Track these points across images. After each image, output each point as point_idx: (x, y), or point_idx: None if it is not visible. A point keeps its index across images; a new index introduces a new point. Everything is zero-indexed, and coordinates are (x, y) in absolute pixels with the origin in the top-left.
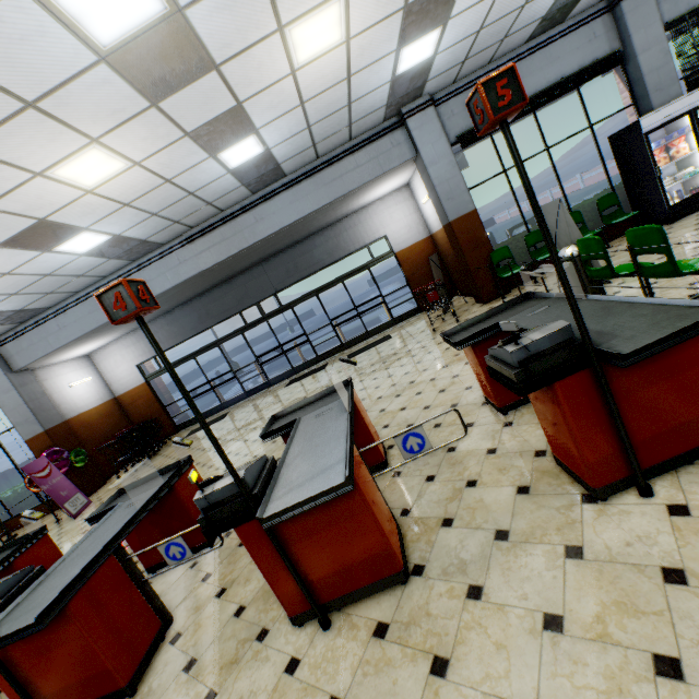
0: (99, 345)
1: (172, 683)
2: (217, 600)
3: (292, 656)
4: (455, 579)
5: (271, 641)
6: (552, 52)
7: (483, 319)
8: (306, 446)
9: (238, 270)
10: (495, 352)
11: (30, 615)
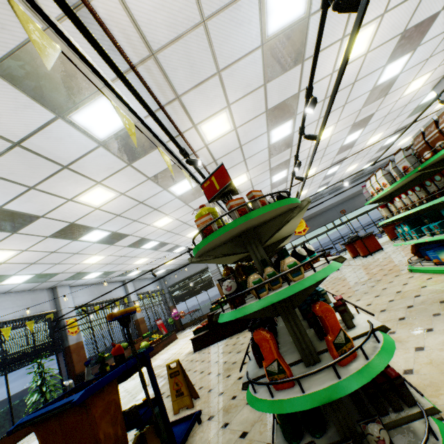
0: None
1: None
2: None
3: None
4: None
5: None
6: None
7: None
8: None
9: (329, 208)
10: None
11: None
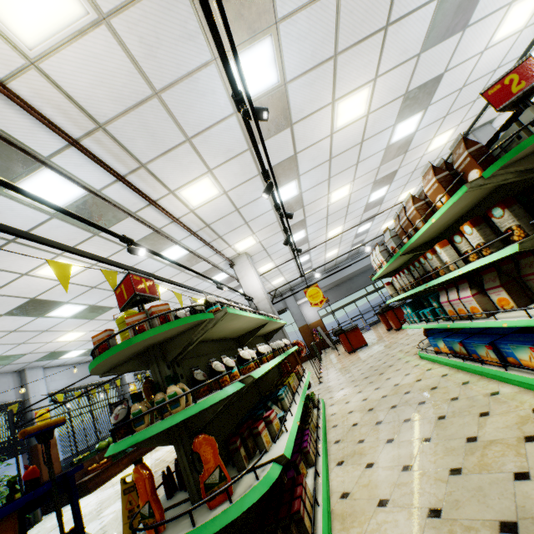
0: (305, 300)
1: None
2: None
3: None
4: None
5: None
6: None
7: None
8: None
9: (369, 268)
10: None
11: None
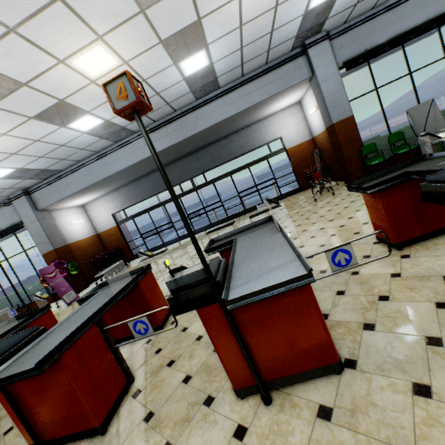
0: (90, 199)
1: (134, 429)
2: (168, 368)
3: (238, 424)
4: (394, 375)
5: (217, 407)
6: (421, 1)
7: (382, 175)
8: (250, 253)
9: (181, 155)
10: (441, 174)
11: (32, 361)
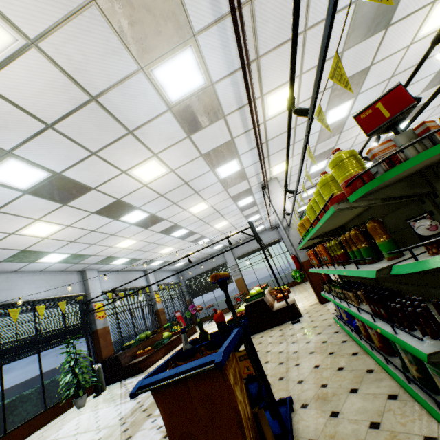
0: None
1: None
2: None
3: None
4: None
5: None
6: None
7: None
8: None
9: None
10: None
11: None
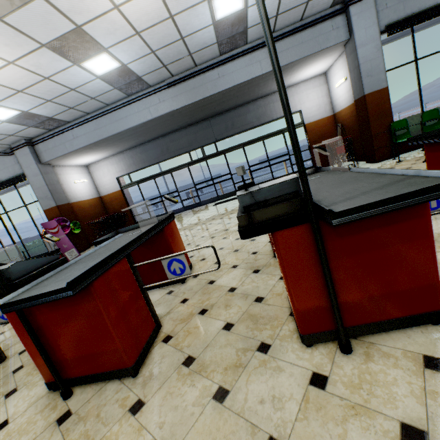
0: (95, 159)
1: (173, 373)
2: (201, 316)
3: (313, 372)
4: None
5: (277, 354)
6: None
7: None
8: (320, 186)
9: (194, 120)
10: None
11: (59, 283)
